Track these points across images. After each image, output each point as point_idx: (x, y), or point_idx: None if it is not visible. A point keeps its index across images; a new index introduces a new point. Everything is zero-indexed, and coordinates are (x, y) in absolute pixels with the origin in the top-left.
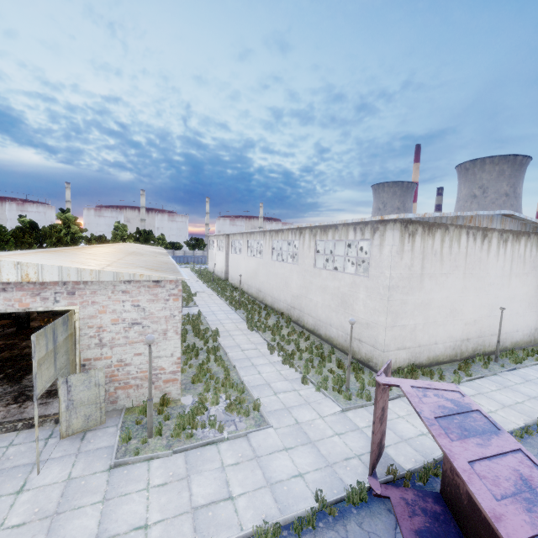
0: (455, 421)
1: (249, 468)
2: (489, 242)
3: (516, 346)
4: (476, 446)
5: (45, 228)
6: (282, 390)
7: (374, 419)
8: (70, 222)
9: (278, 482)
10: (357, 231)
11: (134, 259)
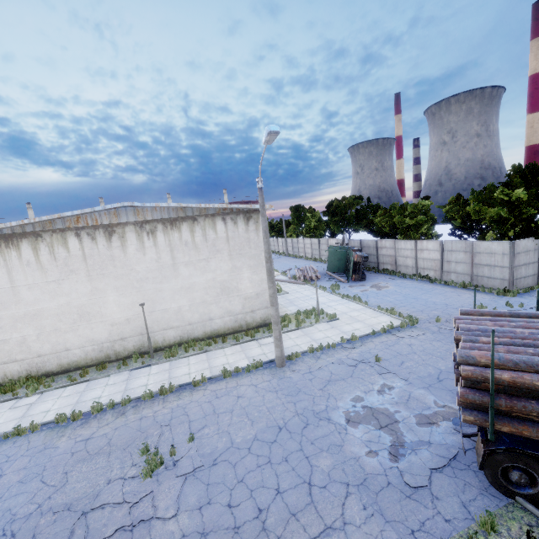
0: None
1: None
2: (122, 238)
3: (215, 335)
4: None
5: None
6: None
7: None
8: None
9: None
10: None
11: None
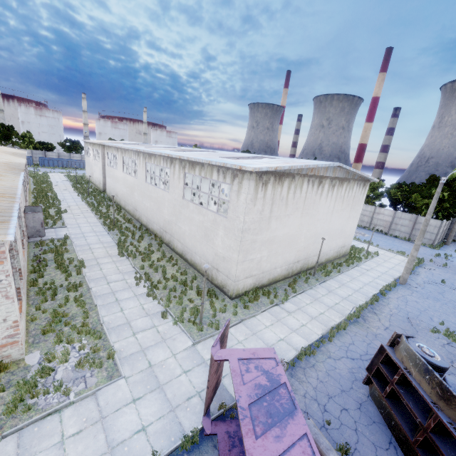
0: (264, 405)
1: (92, 434)
2: (323, 187)
3: (328, 261)
4: (274, 441)
5: None
6: (141, 329)
7: (209, 378)
8: None
9: (120, 444)
10: (220, 173)
11: None
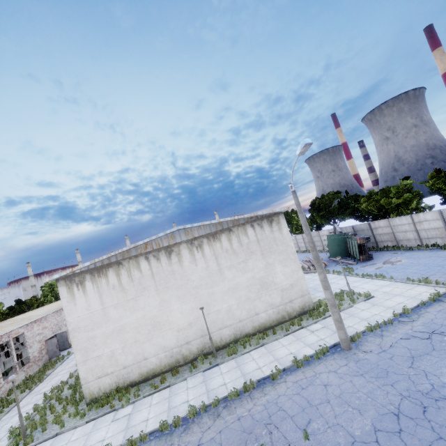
0: None
1: None
2: (178, 254)
3: (263, 328)
4: None
5: (27, 300)
6: None
7: None
8: (54, 286)
9: None
10: None
11: None
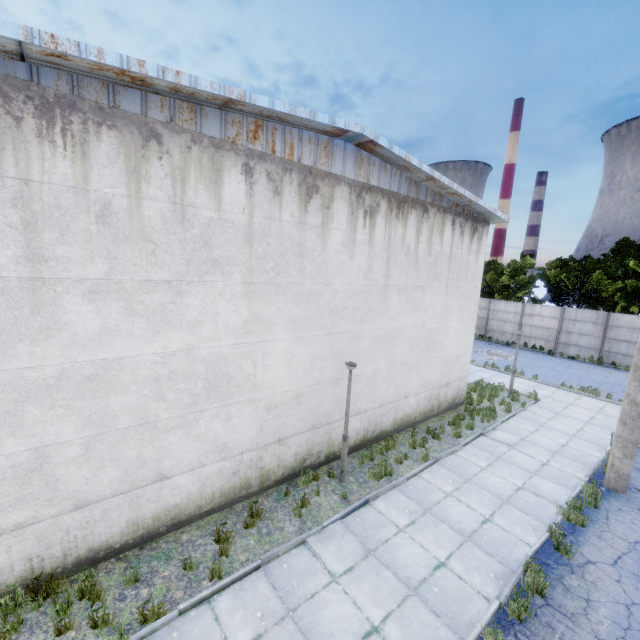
0: None
1: None
2: (326, 208)
3: (405, 424)
4: None
5: None
6: None
7: None
8: None
9: None
10: None
11: None
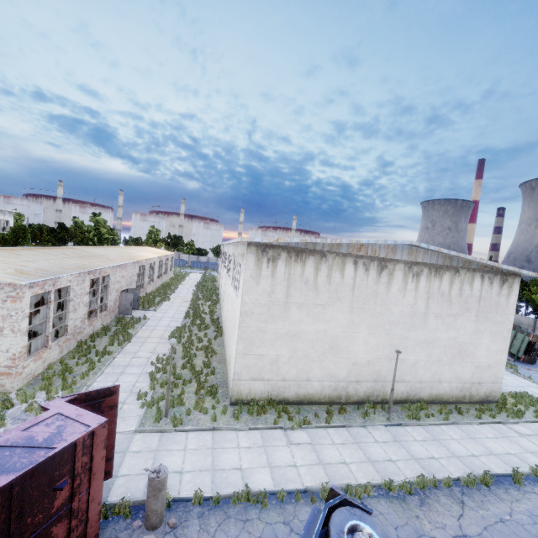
0: (5, 453)
1: None
2: (390, 274)
3: (439, 400)
4: None
5: (72, 229)
6: None
7: None
8: (100, 224)
9: None
10: (241, 251)
11: (53, 262)
